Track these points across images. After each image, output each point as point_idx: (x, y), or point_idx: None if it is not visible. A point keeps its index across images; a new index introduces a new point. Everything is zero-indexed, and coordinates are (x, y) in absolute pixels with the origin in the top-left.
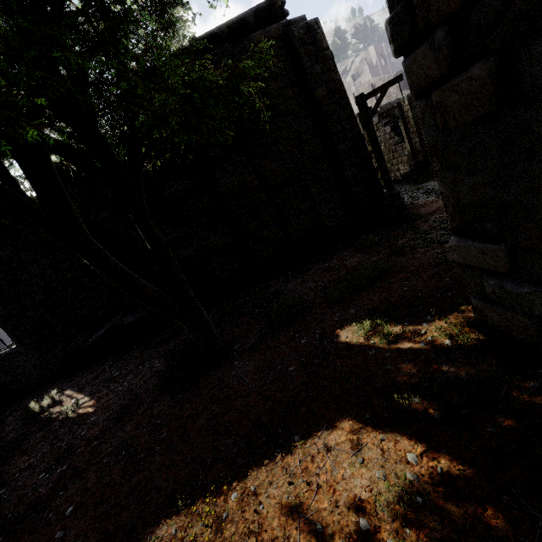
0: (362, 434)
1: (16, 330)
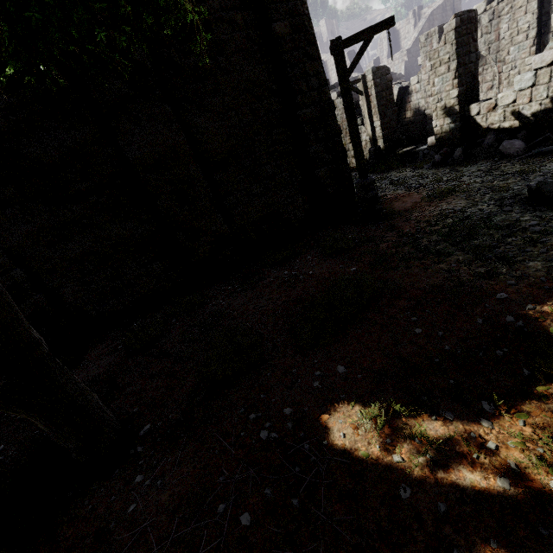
0: None
1: None
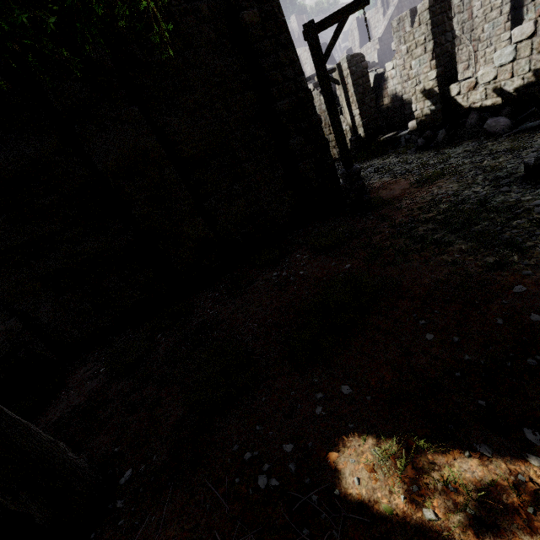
0: None
1: None
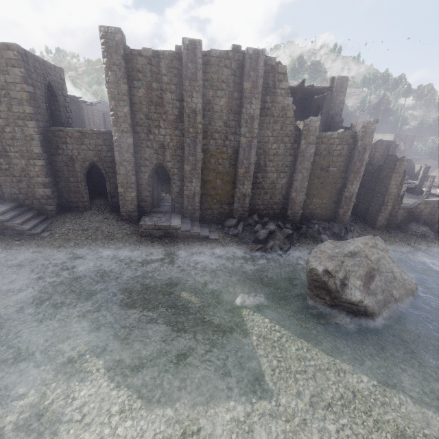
0: None
1: None
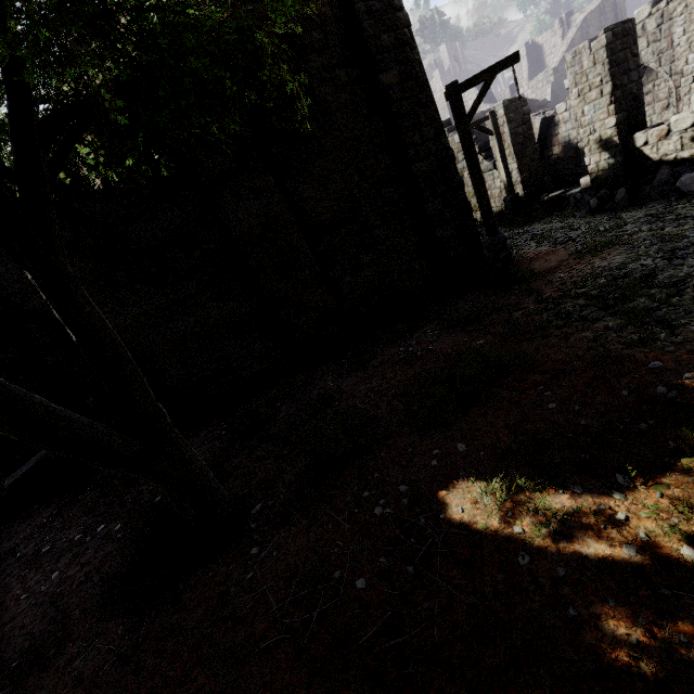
0: None
1: None
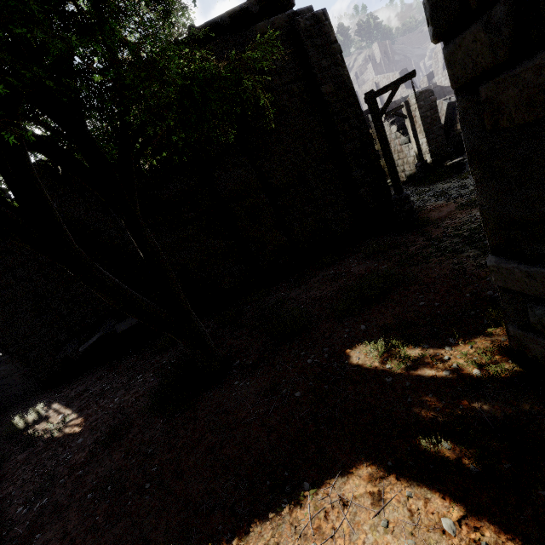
0: (383, 487)
1: (1, 338)
